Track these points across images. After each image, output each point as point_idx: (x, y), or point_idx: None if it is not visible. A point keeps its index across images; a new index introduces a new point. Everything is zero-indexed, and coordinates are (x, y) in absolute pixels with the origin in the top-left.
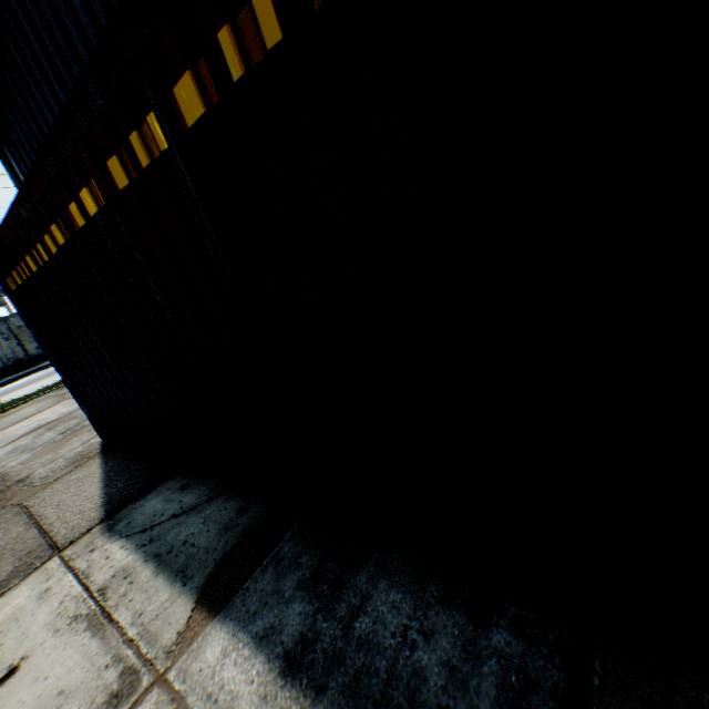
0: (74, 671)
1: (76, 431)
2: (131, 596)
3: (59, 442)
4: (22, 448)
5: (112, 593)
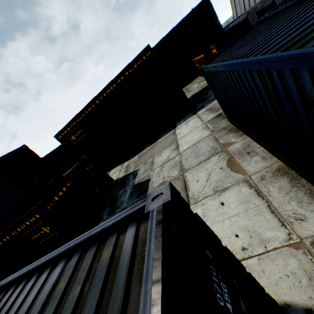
0: None
1: None
2: None
3: None
4: None
5: None
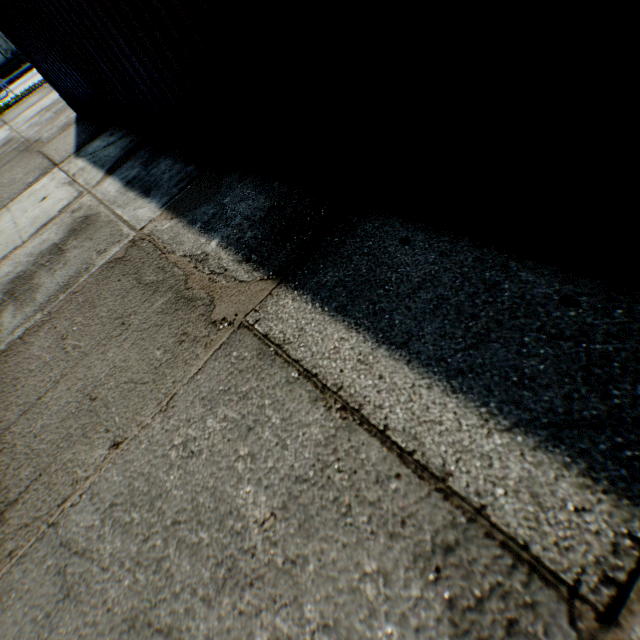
0: (65, 195)
1: (63, 111)
2: (84, 175)
3: (54, 119)
4: (35, 124)
5: (78, 175)
